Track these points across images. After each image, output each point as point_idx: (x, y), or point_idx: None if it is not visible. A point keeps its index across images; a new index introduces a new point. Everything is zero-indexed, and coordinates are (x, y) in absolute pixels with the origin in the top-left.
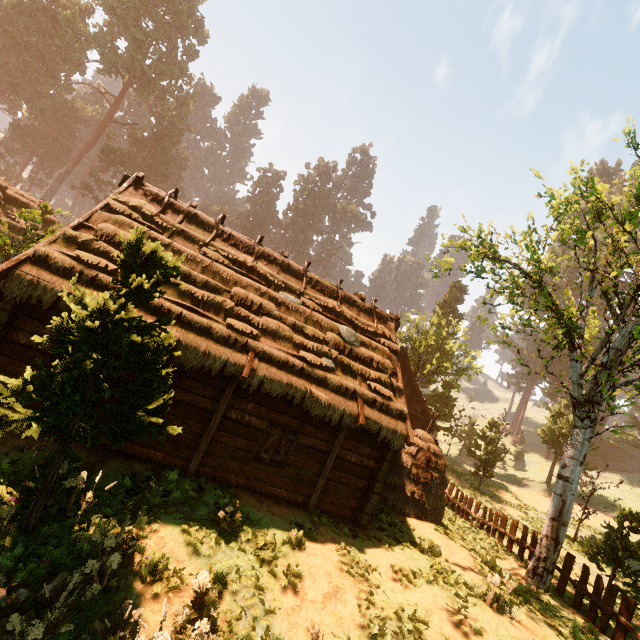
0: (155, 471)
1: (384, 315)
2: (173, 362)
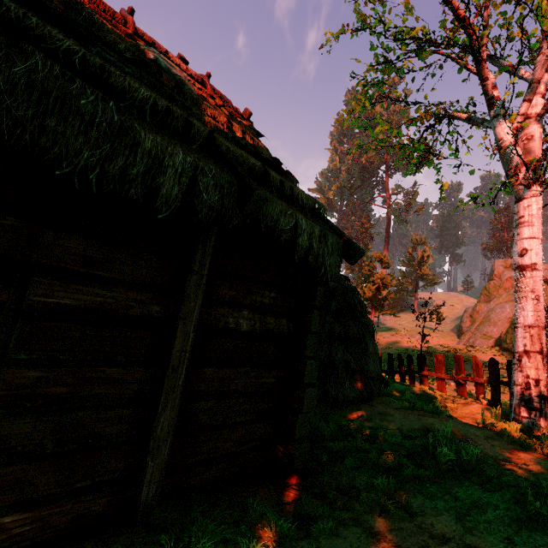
0: None
1: (227, 99)
2: None
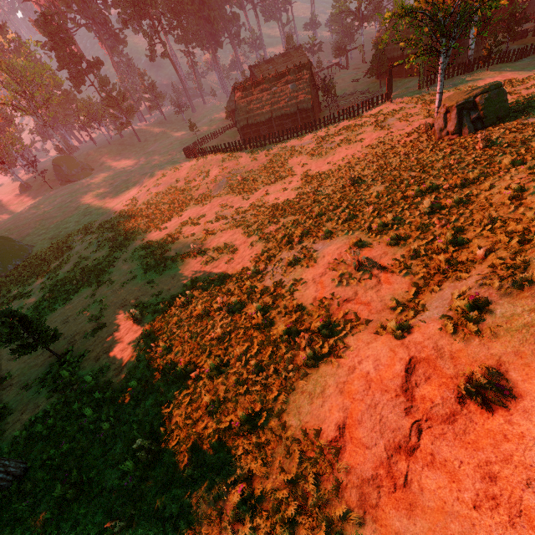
0: (399, 79)
1: None
2: (395, 57)
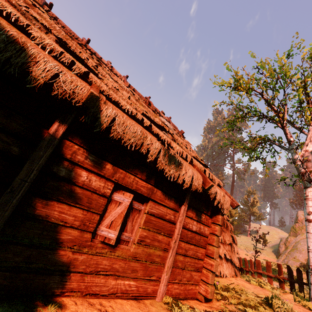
0: None
1: (176, 127)
2: None
